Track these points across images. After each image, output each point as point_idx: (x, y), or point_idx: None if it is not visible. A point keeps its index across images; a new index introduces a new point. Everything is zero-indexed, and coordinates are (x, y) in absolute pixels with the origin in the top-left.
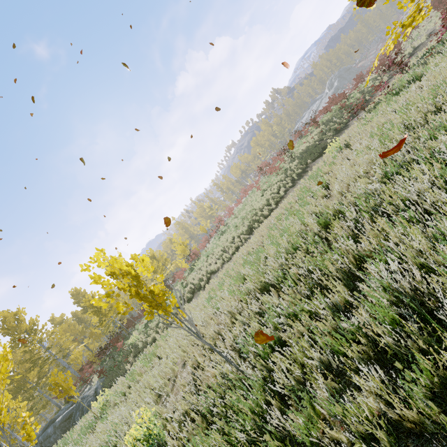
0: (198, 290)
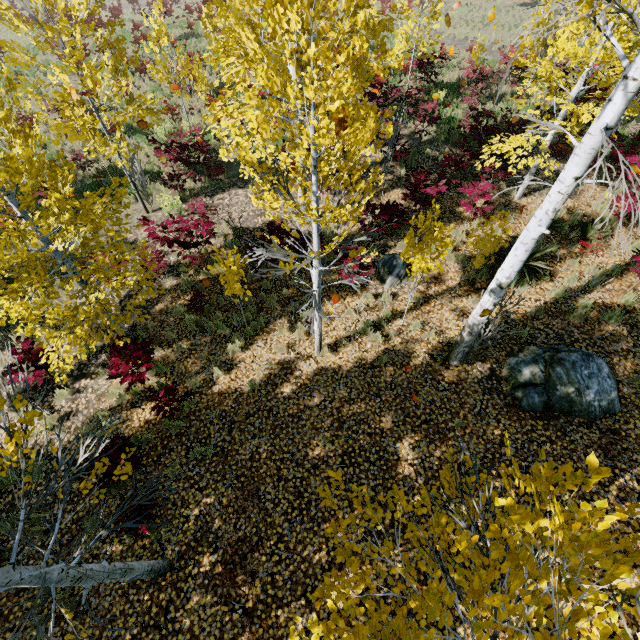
0: None
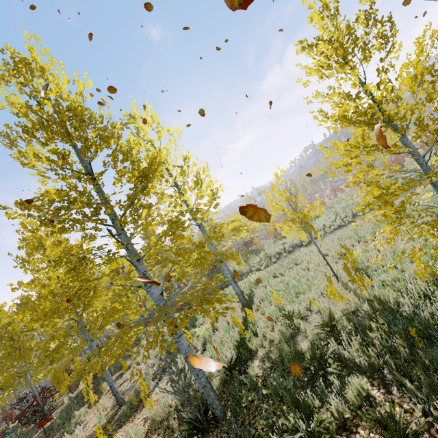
0: (299, 247)
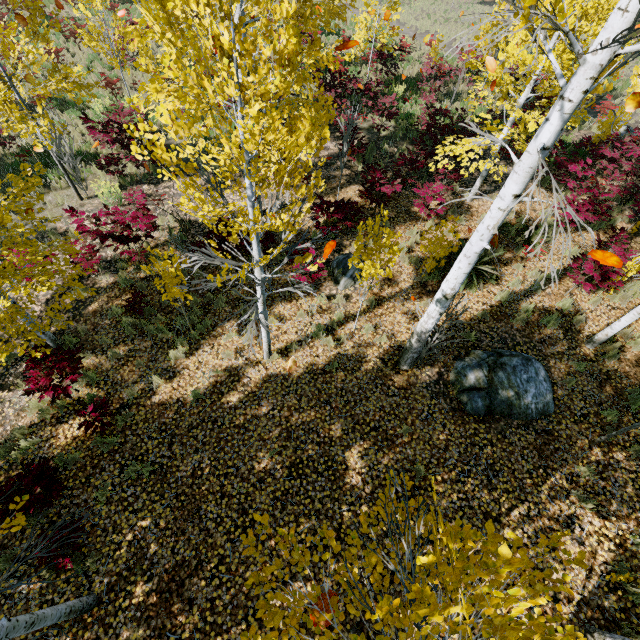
0: None
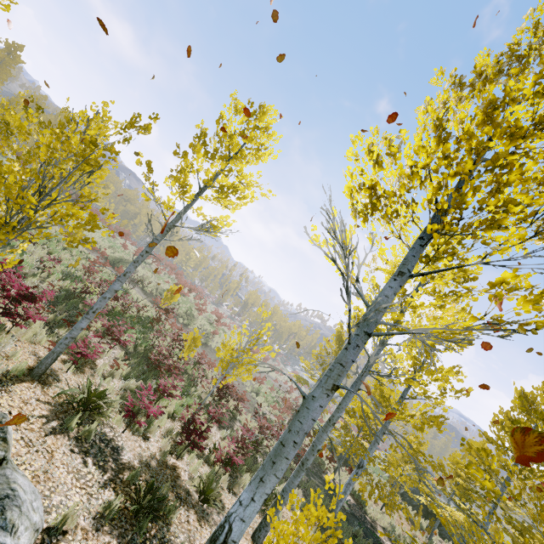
0: None
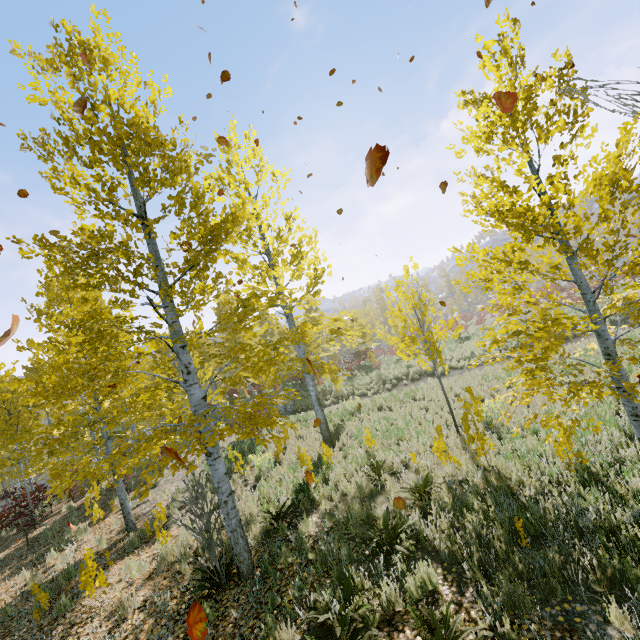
0: (428, 376)
